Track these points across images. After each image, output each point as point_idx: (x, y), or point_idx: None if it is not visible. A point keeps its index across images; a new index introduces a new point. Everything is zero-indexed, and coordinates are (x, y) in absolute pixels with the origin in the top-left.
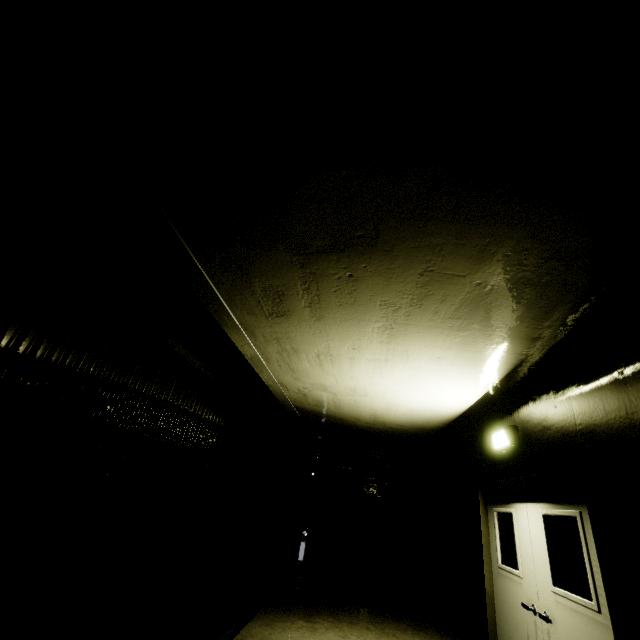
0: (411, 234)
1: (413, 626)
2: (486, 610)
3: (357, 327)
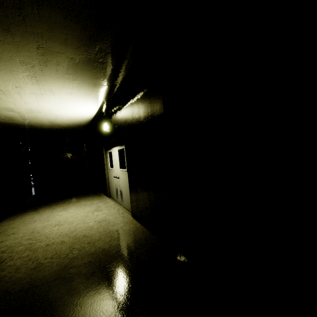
0: (17, 23)
1: (84, 196)
2: (106, 182)
3: (11, 74)
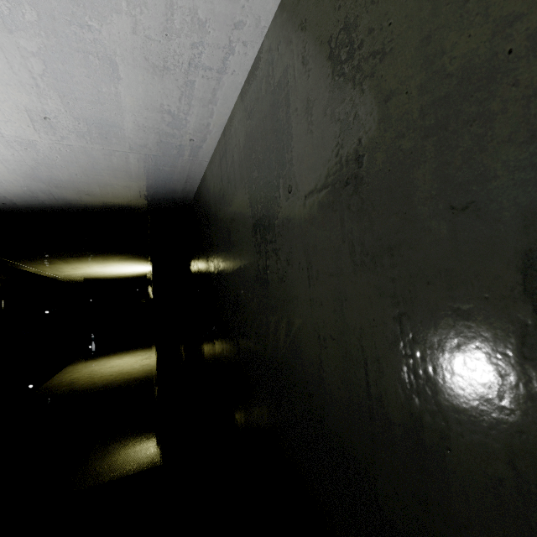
0: (93, 255)
1: (143, 348)
2: None
3: (87, 263)
